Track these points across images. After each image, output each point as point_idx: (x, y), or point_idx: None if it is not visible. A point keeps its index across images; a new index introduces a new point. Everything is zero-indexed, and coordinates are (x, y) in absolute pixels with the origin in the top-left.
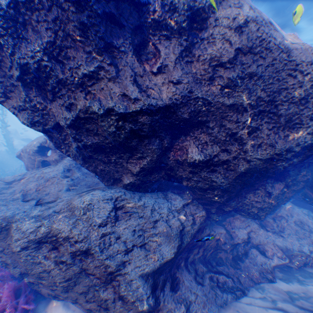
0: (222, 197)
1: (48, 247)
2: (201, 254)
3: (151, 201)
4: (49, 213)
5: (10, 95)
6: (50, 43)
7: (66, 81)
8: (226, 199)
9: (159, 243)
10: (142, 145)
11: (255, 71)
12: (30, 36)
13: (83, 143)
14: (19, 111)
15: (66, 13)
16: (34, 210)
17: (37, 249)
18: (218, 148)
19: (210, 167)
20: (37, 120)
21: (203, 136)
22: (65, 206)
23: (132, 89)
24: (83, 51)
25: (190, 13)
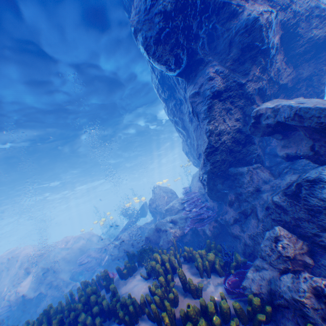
0: None
1: None
2: None
3: None
4: None
5: None
6: None
7: None
8: None
9: None
10: None
11: None
12: None
13: None
14: None
15: None
16: None
17: None
18: None
19: None
20: None
21: None
22: None
23: None
24: None
25: None
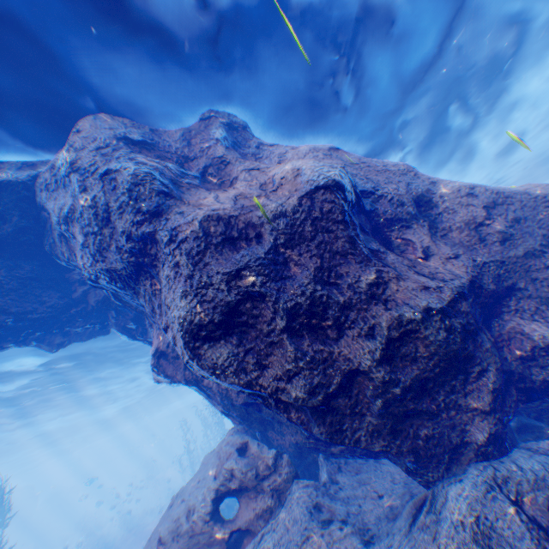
0: None
1: None
2: None
3: (537, 464)
4: None
5: (265, 362)
6: (317, 269)
7: (349, 303)
8: None
9: None
10: (476, 348)
11: (515, 216)
12: (291, 272)
13: (400, 385)
14: (287, 380)
15: (333, 234)
16: None
17: None
18: None
19: None
20: (316, 382)
21: (524, 303)
22: None
23: (422, 279)
24: (354, 262)
25: (412, 202)
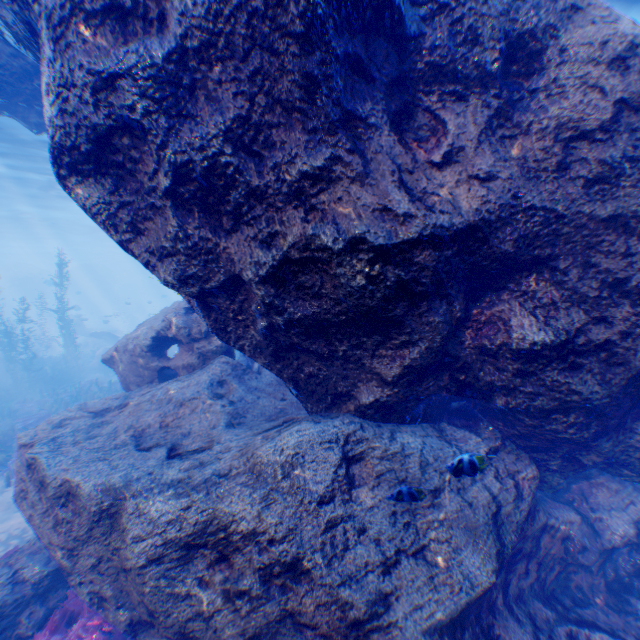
0: (586, 431)
1: (207, 556)
2: (533, 575)
3: (418, 444)
4: (204, 477)
5: (143, 227)
6: (238, 119)
7: (263, 191)
8: (595, 435)
9: (455, 546)
10: (413, 316)
11: None
12: (200, 110)
13: (286, 316)
14: (160, 258)
15: (279, 60)
16: (170, 469)
17: (181, 562)
18: (582, 315)
19: (567, 360)
20: (194, 274)
21: (543, 290)
22: (236, 458)
23: (398, 196)
24: (302, 128)
25: (503, 45)
